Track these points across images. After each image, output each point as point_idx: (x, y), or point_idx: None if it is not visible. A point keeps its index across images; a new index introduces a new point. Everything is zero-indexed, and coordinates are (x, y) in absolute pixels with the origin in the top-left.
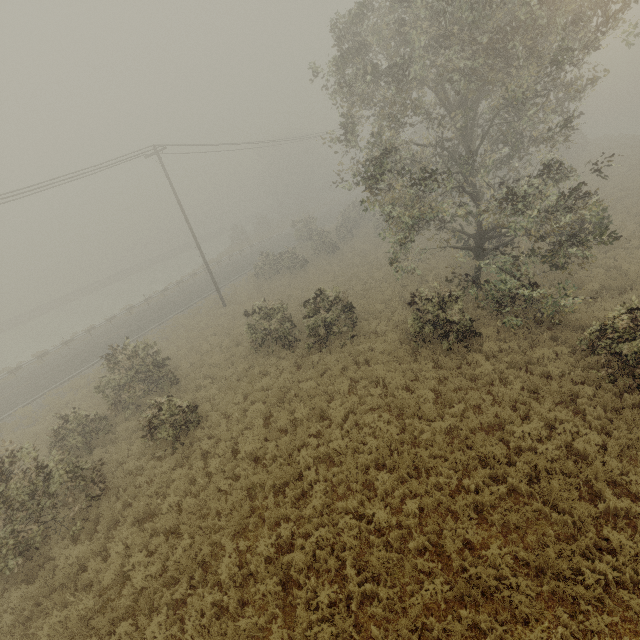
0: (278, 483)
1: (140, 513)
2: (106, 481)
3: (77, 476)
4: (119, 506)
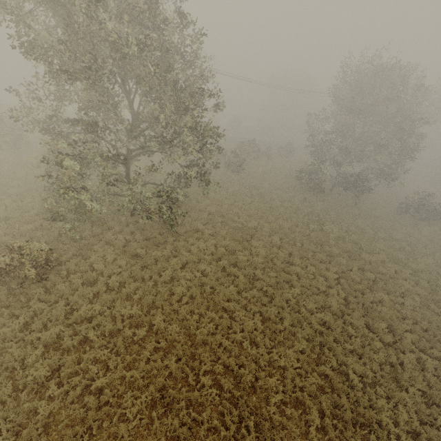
0: None
1: None
2: None
3: None
4: None
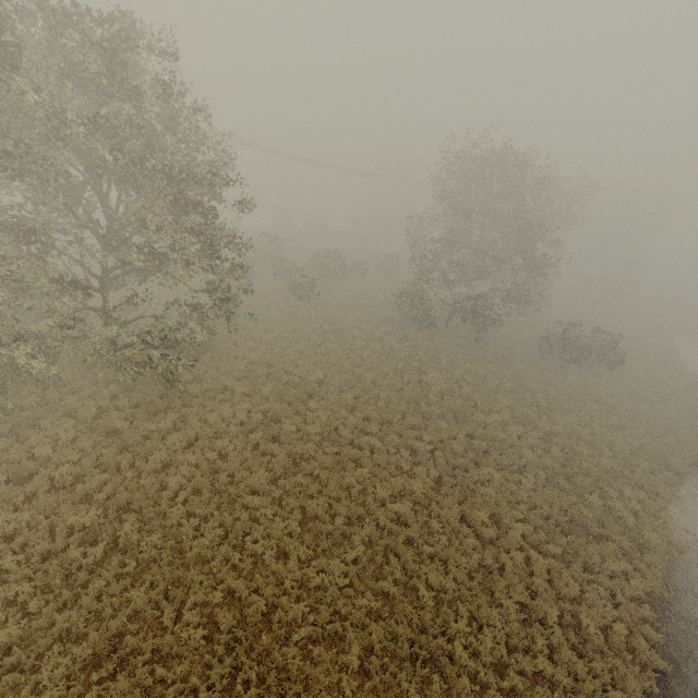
0: None
1: None
2: None
3: None
4: None
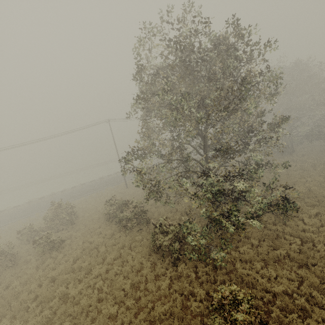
0: (42, 299)
1: (6, 283)
2: (19, 260)
3: (9, 255)
4: (9, 275)
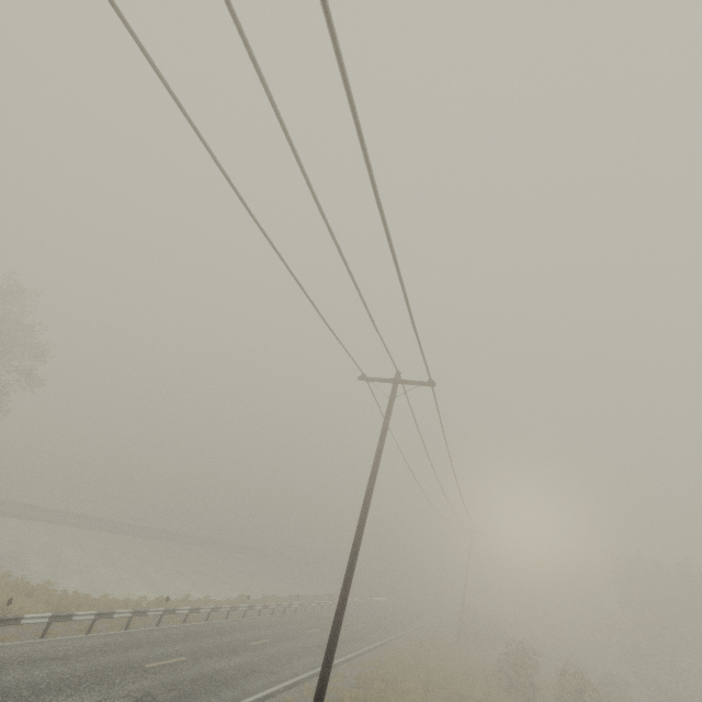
0: None
1: None
2: None
3: None
4: None
